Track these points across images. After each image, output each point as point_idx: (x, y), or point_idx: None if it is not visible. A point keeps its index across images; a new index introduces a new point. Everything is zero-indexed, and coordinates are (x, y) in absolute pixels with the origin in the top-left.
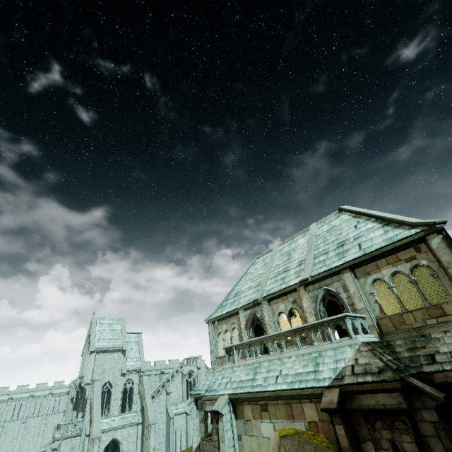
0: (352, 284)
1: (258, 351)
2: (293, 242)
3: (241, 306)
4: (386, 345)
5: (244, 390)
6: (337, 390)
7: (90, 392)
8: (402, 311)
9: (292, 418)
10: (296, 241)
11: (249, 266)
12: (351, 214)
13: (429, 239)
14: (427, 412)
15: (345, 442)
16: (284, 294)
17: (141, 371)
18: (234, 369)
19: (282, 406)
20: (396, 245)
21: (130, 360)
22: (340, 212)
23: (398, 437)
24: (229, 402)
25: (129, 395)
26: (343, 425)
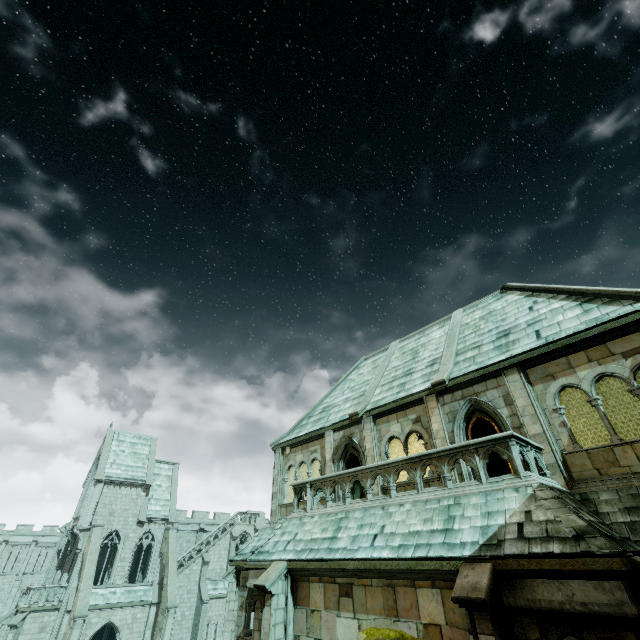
0: (522, 394)
1: (347, 492)
2: (423, 336)
3: (329, 425)
4: (580, 499)
5: (314, 556)
6: (489, 566)
7: (84, 543)
8: (614, 442)
9: (395, 614)
10: (429, 335)
11: (350, 370)
12: (523, 293)
13: None
14: None
15: None
16: (401, 408)
17: (169, 522)
18: (303, 521)
19: (378, 590)
20: (608, 327)
21: (154, 502)
22: (504, 292)
23: None
24: (286, 575)
25: (146, 557)
26: (496, 636)
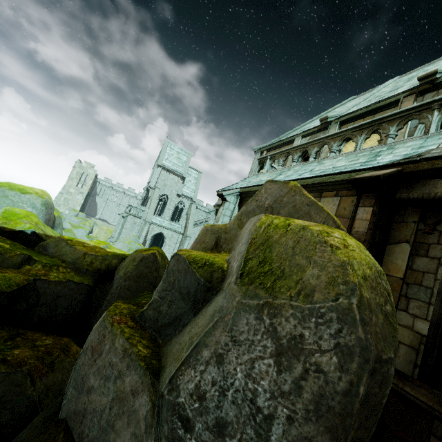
0: None
1: (295, 158)
2: (431, 65)
3: (300, 132)
4: None
5: (257, 184)
6: (397, 168)
7: (152, 194)
8: None
9: None
10: (439, 62)
11: (336, 106)
12: None
13: None
14: None
15: (363, 227)
16: (371, 113)
17: (192, 200)
18: (258, 176)
19: None
20: None
21: (186, 188)
22: None
23: None
24: (238, 196)
25: (180, 214)
26: (375, 206)
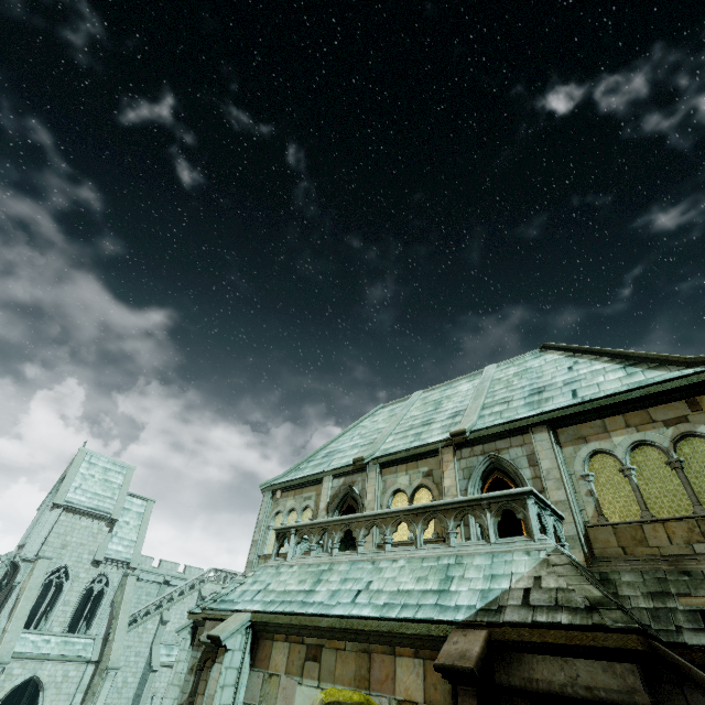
0: (548, 455)
1: (335, 542)
2: (450, 388)
3: (329, 469)
4: (600, 579)
5: (284, 608)
6: (483, 633)
7: (25, 575)
8: (644, 518)
9: (366, 686)
10: (456, 387)
11: (364, 417)
12: (564, 353)
13: None
14: None
15: None
16: (413, 459)
17: (129, 567)
18: (280, 570)
19: (351, 655)
20: (651, 391)
21: (117, 541)
22: (544, 351)
23: None
24: (248, 629)
25: (94, 604)
26: None
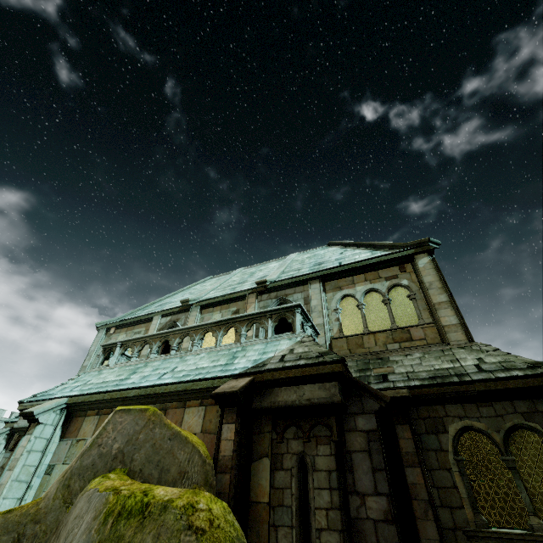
0: (317, 297)
1: (154, 349)
2: (263, 266)
3: (160, 311)
4: None
5: (99, 389)
6: (250, 378)
7: None
8: (365, 332)
9: None
10: (268, 265)
11: (196, 283)
12: (340, 246)
13: (418, 258)
14: (364, 418)
15: (229, 449)
16: (226, 302)
17: None
18: (102, 372)
19: None
20: (382, 259)
21: None
22: (329, 246)
23: (313, 449)
24: (63, 410)
25: None
26: (237, 422)
